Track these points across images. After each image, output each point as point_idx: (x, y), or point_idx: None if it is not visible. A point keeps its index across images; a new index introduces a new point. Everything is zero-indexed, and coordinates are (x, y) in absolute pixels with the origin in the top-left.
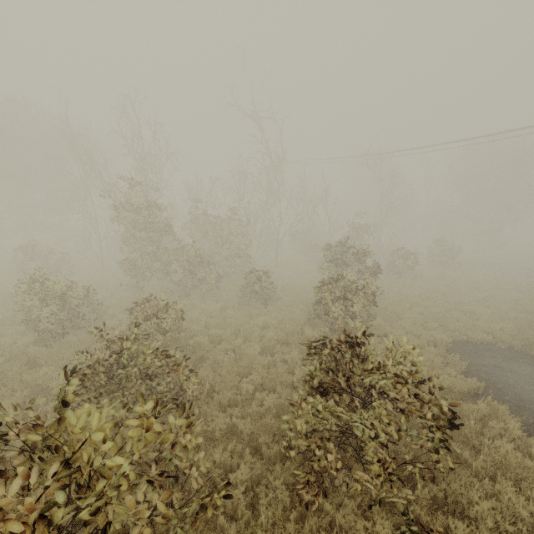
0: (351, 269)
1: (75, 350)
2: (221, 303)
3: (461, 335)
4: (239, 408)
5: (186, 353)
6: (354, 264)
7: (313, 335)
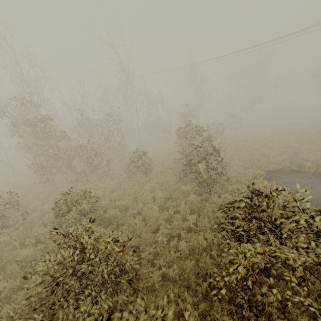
0: (195, 141)
1: (10, 247)
2: (116, 180)
3: (265, 168)
4: (162, 258)
5: (105, 224)
6: (197, 137)
7: (186, 189)
